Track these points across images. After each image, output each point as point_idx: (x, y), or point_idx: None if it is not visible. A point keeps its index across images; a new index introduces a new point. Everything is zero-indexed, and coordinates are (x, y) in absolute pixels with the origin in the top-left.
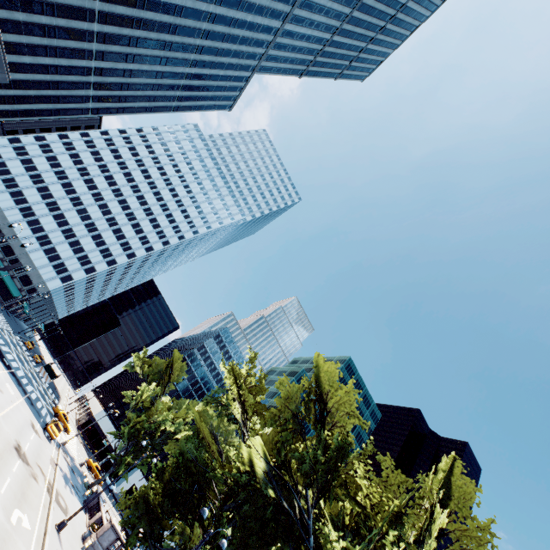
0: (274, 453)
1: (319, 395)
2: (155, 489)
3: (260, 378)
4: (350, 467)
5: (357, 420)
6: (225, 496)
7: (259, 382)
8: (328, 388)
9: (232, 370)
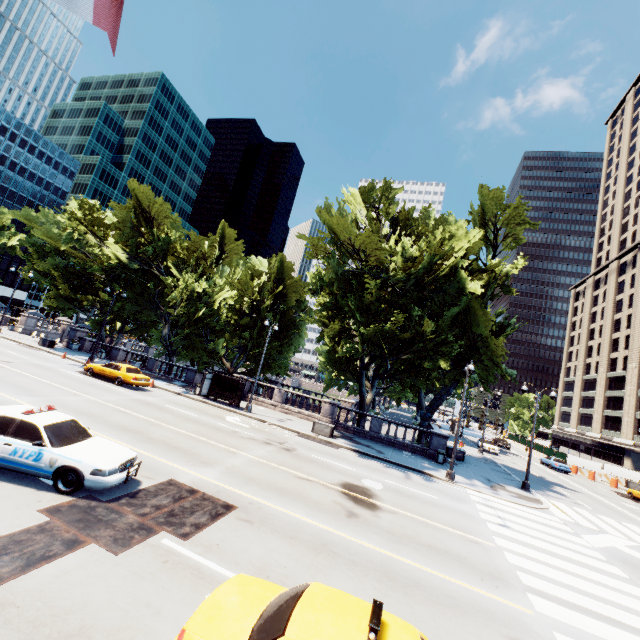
0: (130, 252)
1: (144, 210)
2: (63, 291)
3: (93, 206)
4: (175, 243)
5: (172, 220)
6: (107, 275)
7: (94, 209)
8: (148, 204)
9: (74, 217)
